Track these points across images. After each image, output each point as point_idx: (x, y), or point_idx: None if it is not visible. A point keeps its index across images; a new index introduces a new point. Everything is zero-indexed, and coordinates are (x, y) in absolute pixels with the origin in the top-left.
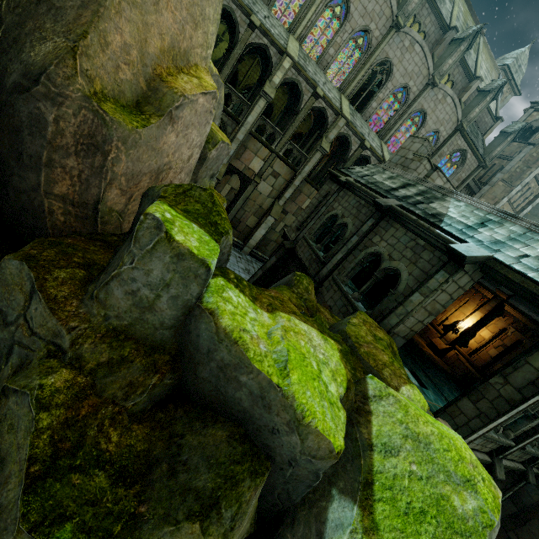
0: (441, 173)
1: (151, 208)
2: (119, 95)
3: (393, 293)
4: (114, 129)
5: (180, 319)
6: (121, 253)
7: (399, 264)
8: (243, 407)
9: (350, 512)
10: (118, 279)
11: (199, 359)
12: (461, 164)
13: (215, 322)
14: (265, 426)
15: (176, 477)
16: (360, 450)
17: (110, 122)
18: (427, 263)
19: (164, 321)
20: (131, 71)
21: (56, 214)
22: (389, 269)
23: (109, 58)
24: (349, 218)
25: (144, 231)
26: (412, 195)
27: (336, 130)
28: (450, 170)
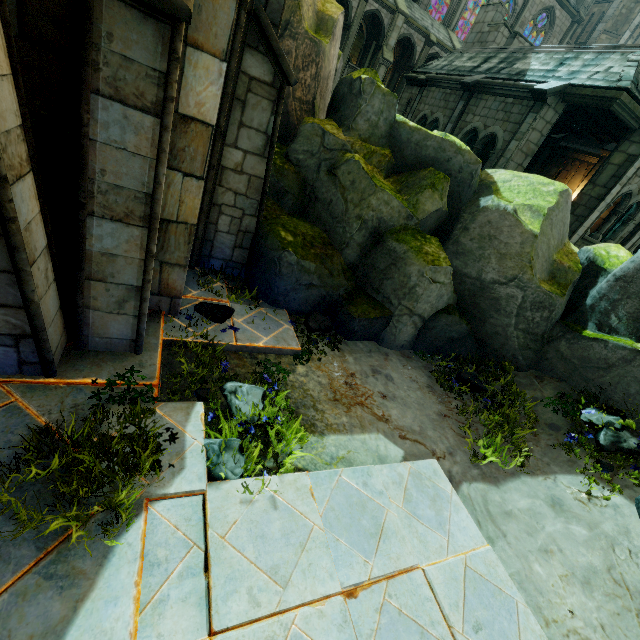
0: (522, 39)
1: (363, 76)
2: (310, 28)
3: (493, 153)
4: (321, 47)
5: (388, 132)
6: (356, 104)
7: (494, 128)
8: (431, 157)
9: (490, 197)
10: (360, 115)
11: (403, 147)
12: (549, 28)
13: (407, 126)
14: (444, 160)
15: (412, 188)
16: (489, 184)
17: (319, 43)
18: (517, 115)
19: (382, 134)
20: (311, 10)
21: (297, 111)
22: (486, 136)
23: (306, 5)
24: (438, 112)
25: (366, 87)
26: (495, 66)
27: (396, 33)
28: (538, 41)
